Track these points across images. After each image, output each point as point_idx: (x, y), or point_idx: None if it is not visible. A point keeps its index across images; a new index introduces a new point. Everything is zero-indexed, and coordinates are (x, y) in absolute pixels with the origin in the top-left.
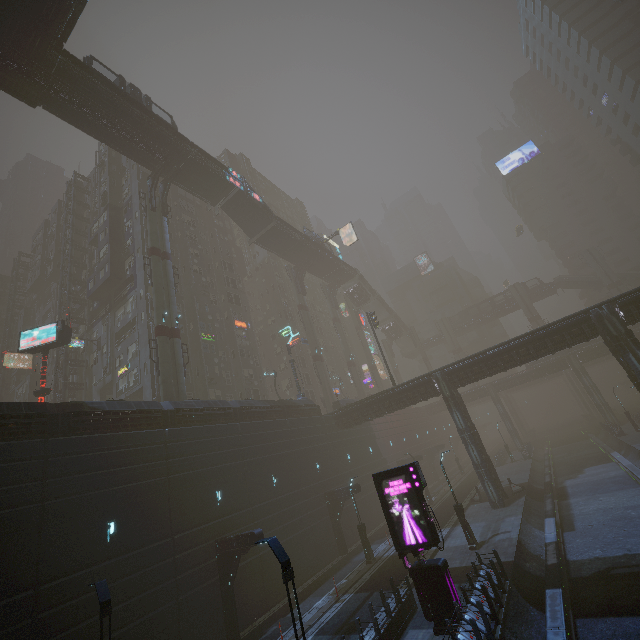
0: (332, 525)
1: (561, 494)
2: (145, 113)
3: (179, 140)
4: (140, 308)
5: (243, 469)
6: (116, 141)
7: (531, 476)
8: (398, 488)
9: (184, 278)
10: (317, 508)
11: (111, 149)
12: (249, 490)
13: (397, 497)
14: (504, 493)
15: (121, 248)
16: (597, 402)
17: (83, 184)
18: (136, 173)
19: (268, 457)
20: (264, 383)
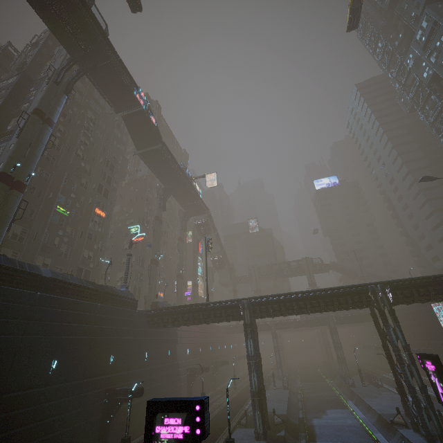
0: (100, 427)
1: (310, 433)
2: (83, 4)
3: (105, 43)
4: (2, 158)
5: (16, 346)
6: (46, 12)
7: (288, 408)
8: (173, 429)
9: (64, 155)
10: (91, 405)
11: (50, 38)
12: (11, 373)
13: (167, 442)
14: (268, 424)
15: (15, 107)
16: (339, 355)
17: (14, 56)
18: (61, 61)
19: (57, 338)
20: (100, 268)
